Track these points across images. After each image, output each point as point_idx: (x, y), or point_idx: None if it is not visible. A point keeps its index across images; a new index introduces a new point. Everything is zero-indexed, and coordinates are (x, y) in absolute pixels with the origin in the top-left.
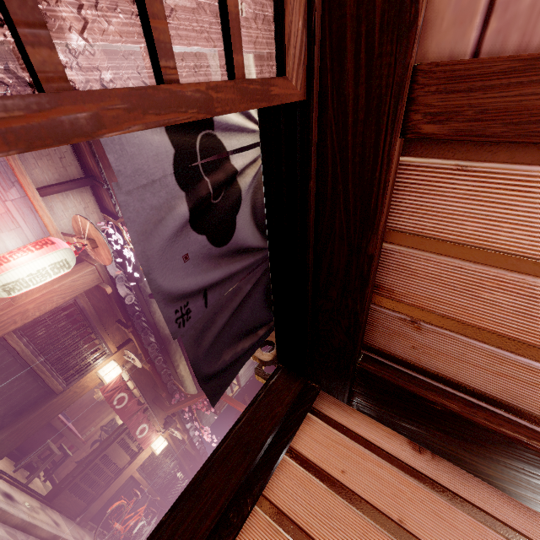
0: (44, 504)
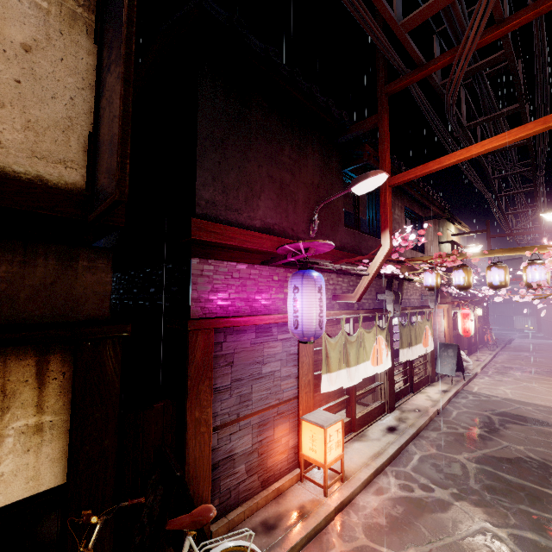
0: (472, 355)
